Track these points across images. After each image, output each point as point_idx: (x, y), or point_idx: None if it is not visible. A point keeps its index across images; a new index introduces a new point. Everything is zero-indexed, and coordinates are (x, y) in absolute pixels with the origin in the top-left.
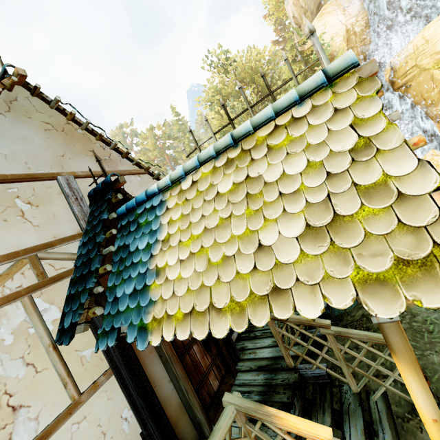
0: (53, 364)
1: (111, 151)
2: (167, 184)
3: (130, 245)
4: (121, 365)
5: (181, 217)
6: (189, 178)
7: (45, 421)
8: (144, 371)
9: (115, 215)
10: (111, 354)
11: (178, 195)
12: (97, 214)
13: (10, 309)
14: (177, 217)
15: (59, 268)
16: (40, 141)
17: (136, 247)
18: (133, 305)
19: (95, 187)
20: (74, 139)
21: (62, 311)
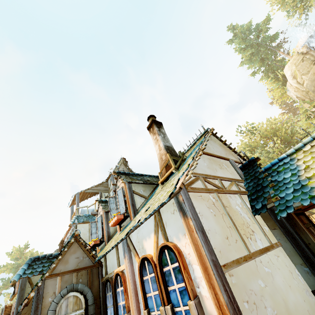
0: (256, 223)
1: (237, 155)
2: (292, 152)
3: (277, 179)
4: (293, 230)
5: (312, 158)
6: (307, 146)
7: (263, 244)
8: (305, 242)
9: (262, 170)
10: (284, 225)
11: (303, 153)
12: (252, 171)
13: (236, 196)
14: (309, 159)
15: (242, 190)
16: (220, 148)
17: (283, 178)
18: (298, 194)
19: (243, 164)
20: (226, 149)
21: (250, 205)
